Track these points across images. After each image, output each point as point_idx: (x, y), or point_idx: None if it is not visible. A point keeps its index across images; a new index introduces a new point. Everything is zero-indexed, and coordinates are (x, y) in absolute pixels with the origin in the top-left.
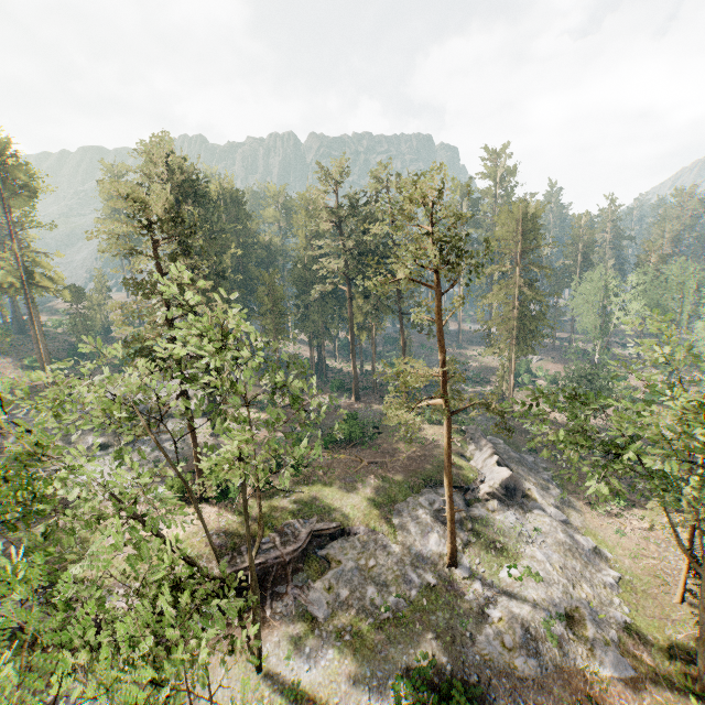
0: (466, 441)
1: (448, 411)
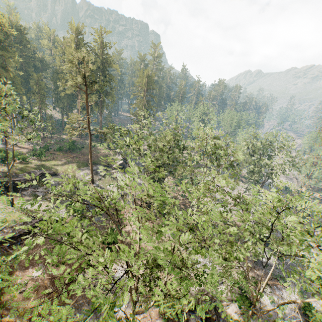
0: (116, 154)
1: (90, 133)
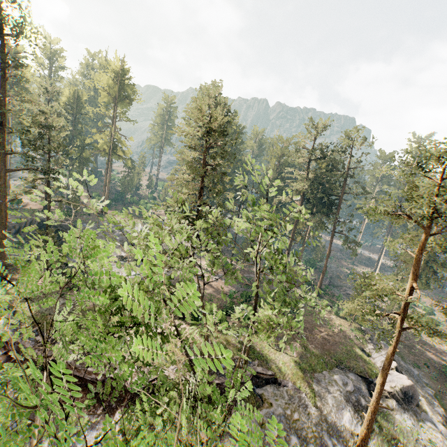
0: (366, 339)
1: (402, 326)
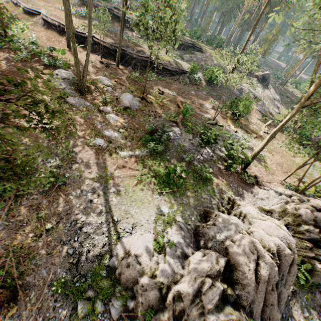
0: (259, 70)
1: None
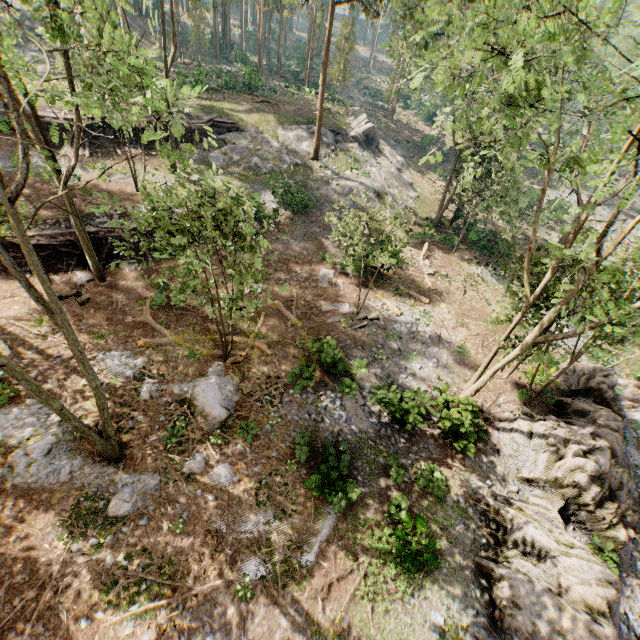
0: (348, 113)
1: None
